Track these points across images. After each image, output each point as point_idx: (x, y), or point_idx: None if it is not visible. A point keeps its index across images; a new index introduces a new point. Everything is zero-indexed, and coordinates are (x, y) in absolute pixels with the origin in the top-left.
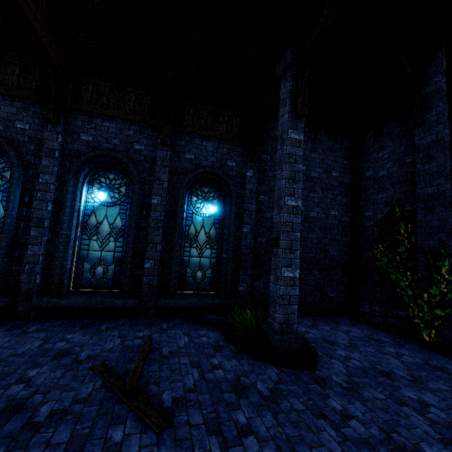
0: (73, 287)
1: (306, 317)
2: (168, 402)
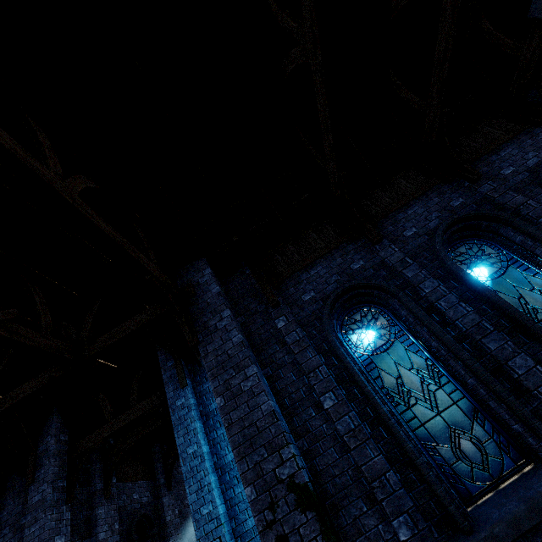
0: None
1: None
2: None
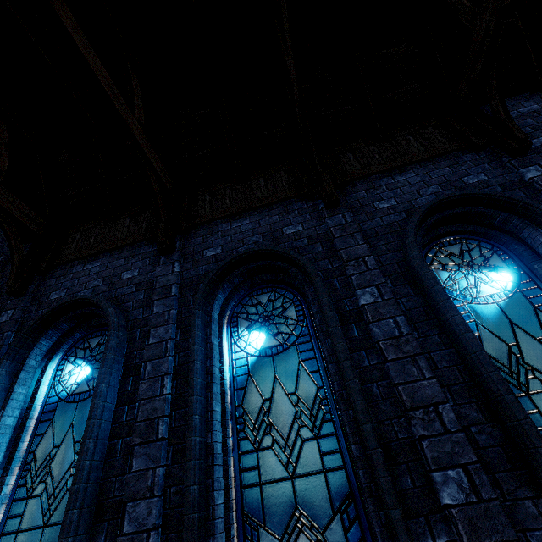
0: None
1: None
2: None
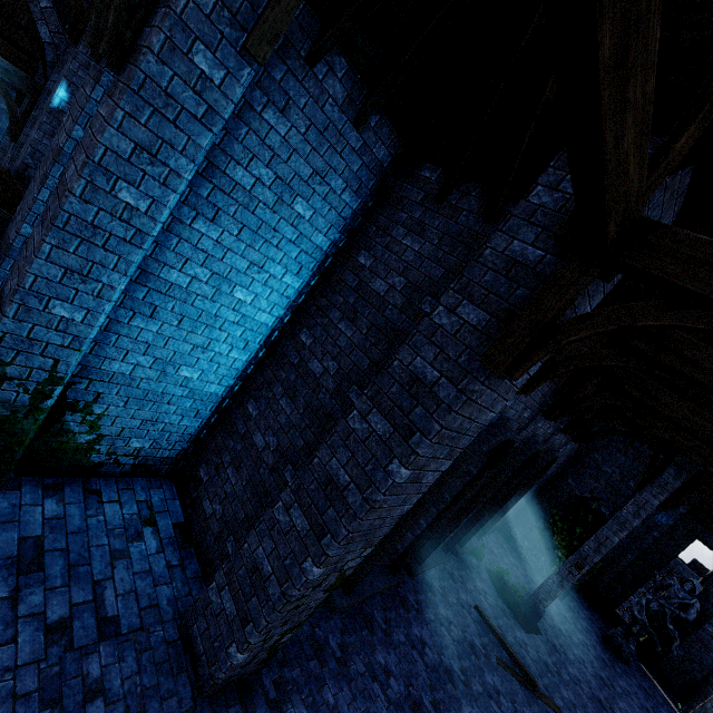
0: None
1: (487, 538)
2: (545, 690)
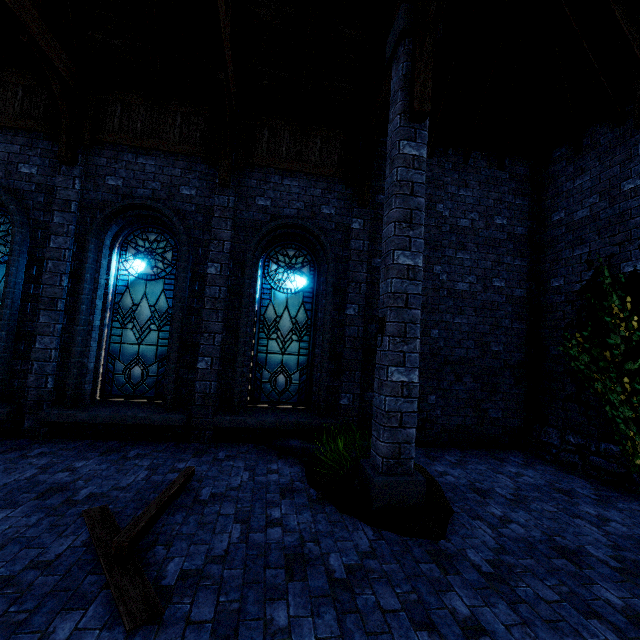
0: (100, 395)
1: (450, 449)
2: (171, 577)
